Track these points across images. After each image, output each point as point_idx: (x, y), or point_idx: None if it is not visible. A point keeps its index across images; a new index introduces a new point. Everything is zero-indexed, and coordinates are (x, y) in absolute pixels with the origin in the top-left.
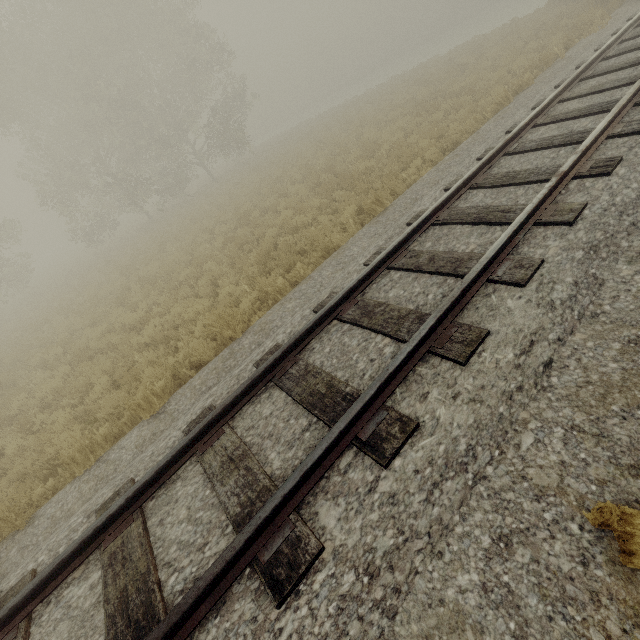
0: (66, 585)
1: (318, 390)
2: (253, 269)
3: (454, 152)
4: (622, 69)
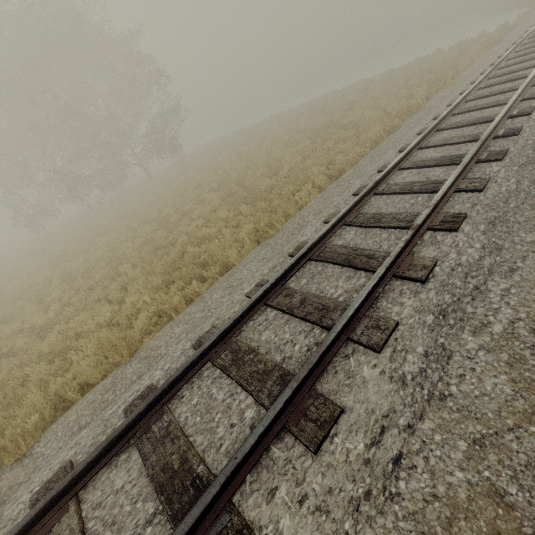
0: None
1: (172, 463)
2: (157, 280)
3: (337, 182)
4: (467, 126)
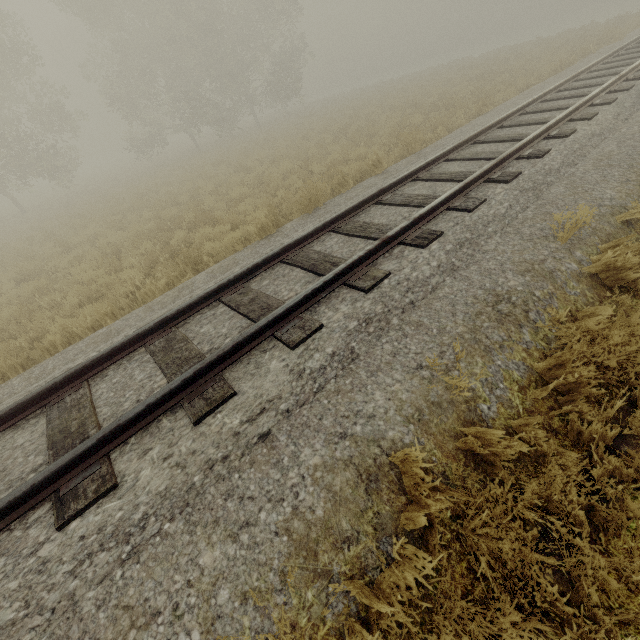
0: (404, 188)
1: (512, 136)
2: (392, 138)
3: (530, 89)
4: None
